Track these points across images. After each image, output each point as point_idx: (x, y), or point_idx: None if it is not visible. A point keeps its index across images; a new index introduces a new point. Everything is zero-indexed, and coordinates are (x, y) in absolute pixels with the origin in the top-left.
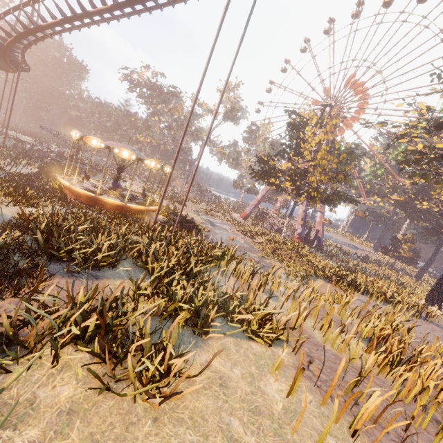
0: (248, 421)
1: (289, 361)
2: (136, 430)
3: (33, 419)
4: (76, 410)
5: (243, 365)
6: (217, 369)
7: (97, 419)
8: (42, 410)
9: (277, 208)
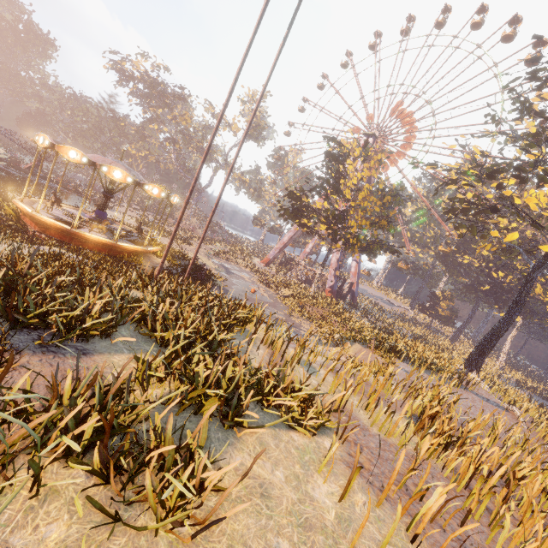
0: (298, 540)
1: (336, 453)
2: None
3: None
4: None
5: (286, 464)
6: (255, 473)
7: None
8: None
9: (307, 253)
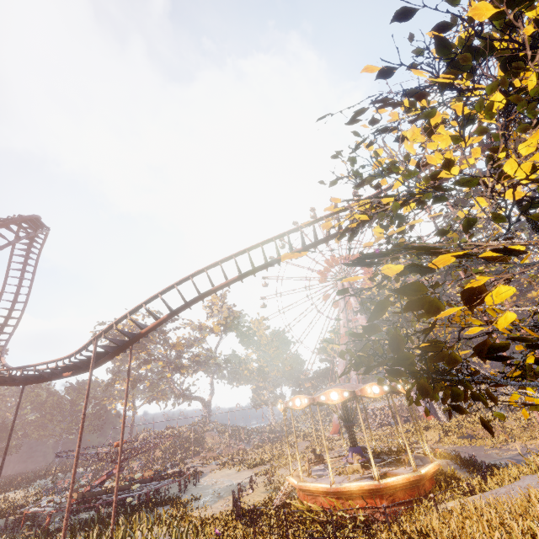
0: None
1: None
2: None
3: None
4: None
5: None
6: None
7: None
8: None
9: None
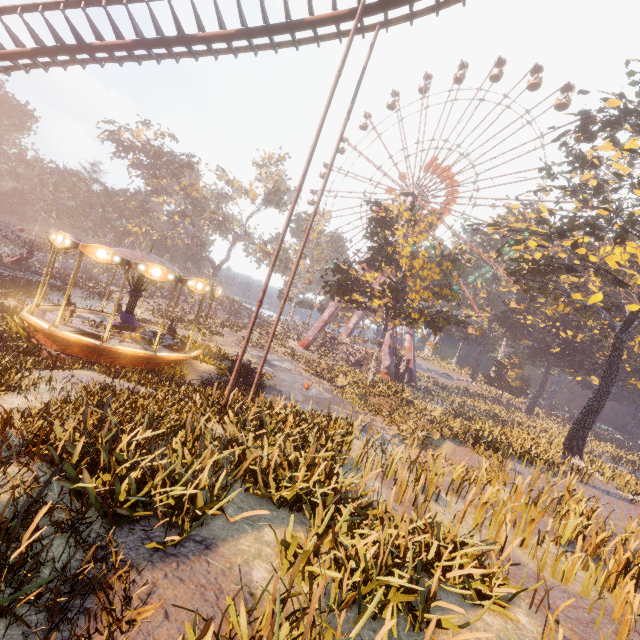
0: None
1: (539, 632)
2: None
3: None
4: None
5: None
6: None
7: None
8: None
9: (350, 329)
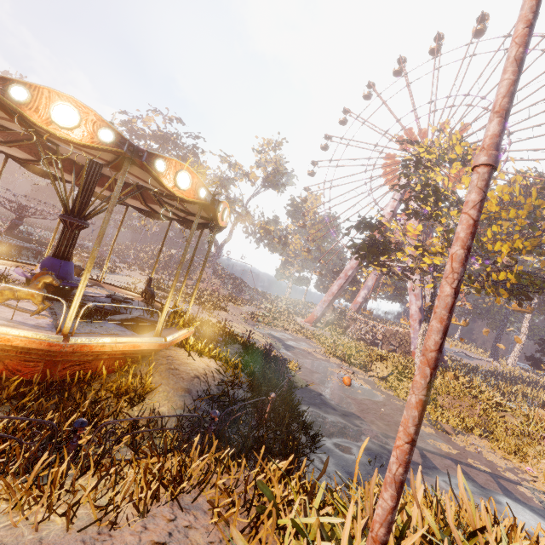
0: None
1: None
2: None
3: None
4: None
5: None
6: None
7: None
8: None
9: (359, 304)
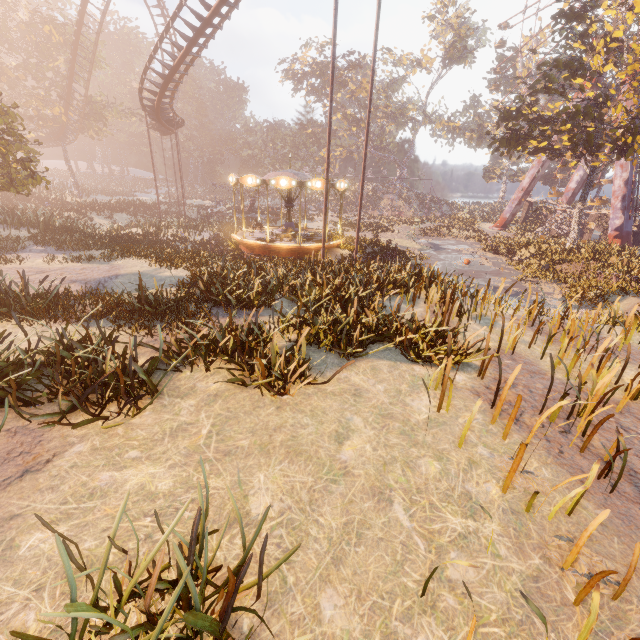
0: (373, 421)
1: (466, 385)
2: (261, 411)
3: (193, 396)
4: (220, 395)
5: (392, 383)
6: (355, 383)
7: (233, 401)
8: (198, 393)
9: (571, 191)
